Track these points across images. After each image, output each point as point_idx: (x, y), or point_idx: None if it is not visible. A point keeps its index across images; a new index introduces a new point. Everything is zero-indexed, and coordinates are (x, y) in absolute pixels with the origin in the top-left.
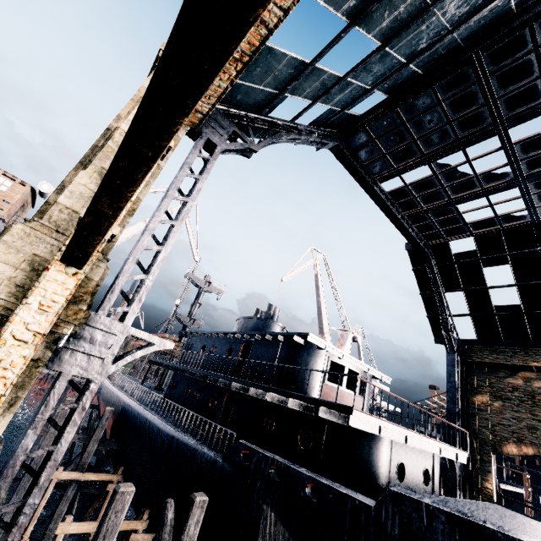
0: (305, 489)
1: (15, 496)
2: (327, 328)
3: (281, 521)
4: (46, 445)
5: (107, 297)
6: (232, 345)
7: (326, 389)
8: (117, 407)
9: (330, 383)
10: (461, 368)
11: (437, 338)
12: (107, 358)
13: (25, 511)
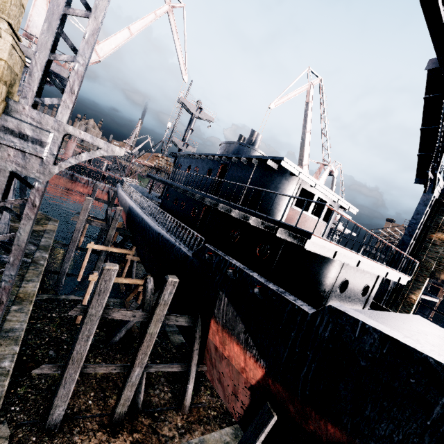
0: (253, 289)
1: (68, 254)
2: (307, 160)
3: (232, 305)
4: (79, 227)
5: (26, 81)
6: (212, 166)
7: (292, 212)
8: (126, 207)
9: (297, 208)
10: (433, 208)
11: (419, 178)
12: (46, 158)
13: (5, 279)
